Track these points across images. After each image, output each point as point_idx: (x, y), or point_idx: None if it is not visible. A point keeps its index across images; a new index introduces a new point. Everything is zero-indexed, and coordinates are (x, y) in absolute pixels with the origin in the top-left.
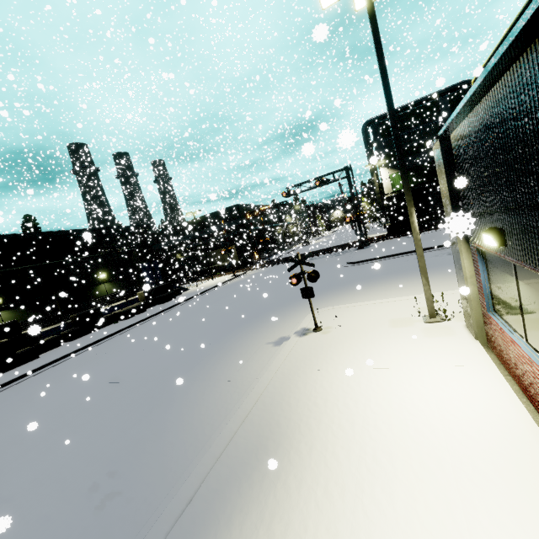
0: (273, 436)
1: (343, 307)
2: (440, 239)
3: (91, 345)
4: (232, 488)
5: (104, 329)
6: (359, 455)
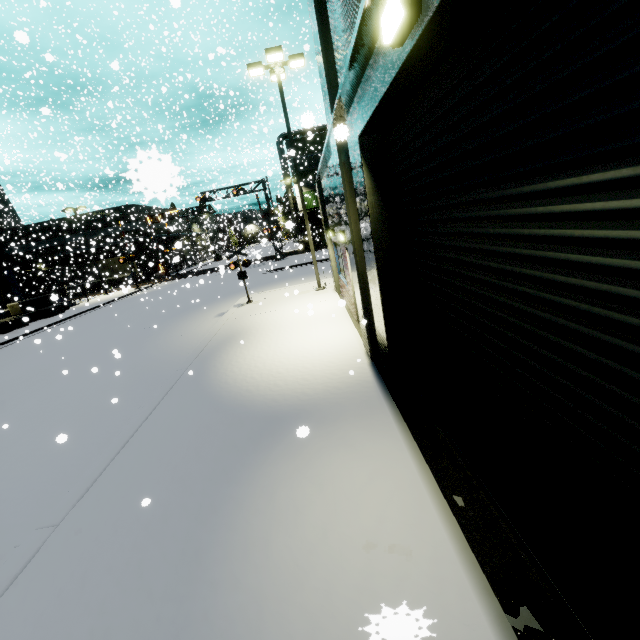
0: (236, 333)
1: (266, 292)
2: None
3: None
4: (222, 345)
5: None
6: (279, 326)
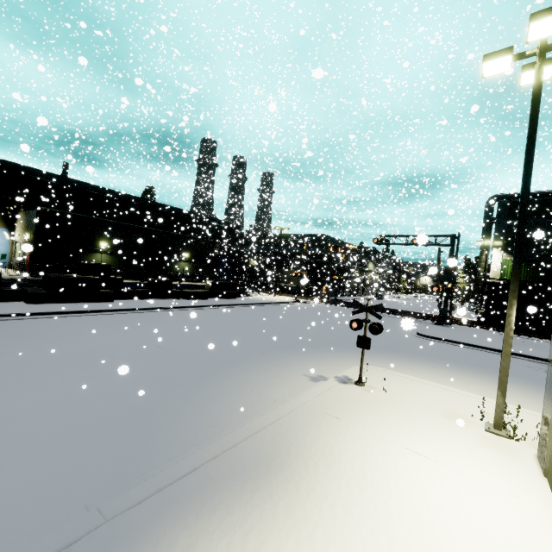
0: (279, 459)
1: (395, 374)
2: (541, 351)
3: (154, 309)
4: (226, 484)
5: (168, 300)
6: (357, 521)
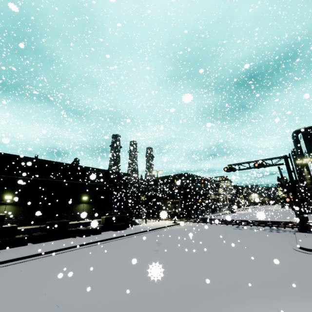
0: None
1: None
2: None
3: (35, 256)
4: None
5: (61, 241)
6: None
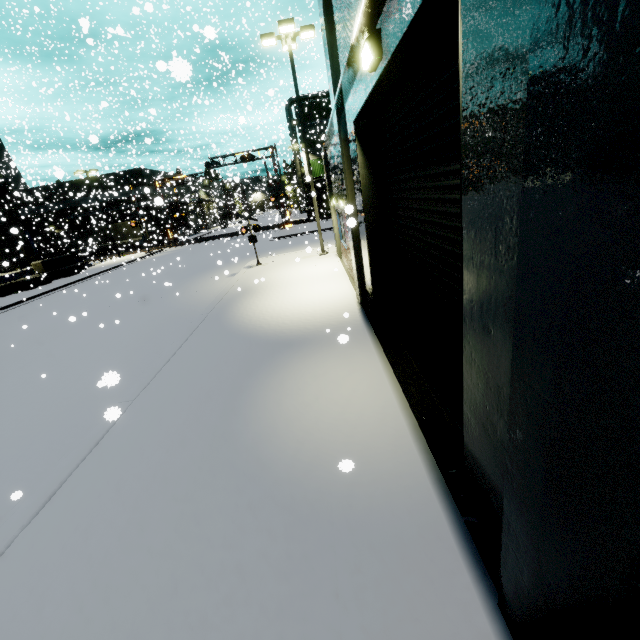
0: (248, 288)
1: (274, 256)
2: None
3: (10, 307)
4: (237, 297)
5: (5, 298)
6: (286, 283)
